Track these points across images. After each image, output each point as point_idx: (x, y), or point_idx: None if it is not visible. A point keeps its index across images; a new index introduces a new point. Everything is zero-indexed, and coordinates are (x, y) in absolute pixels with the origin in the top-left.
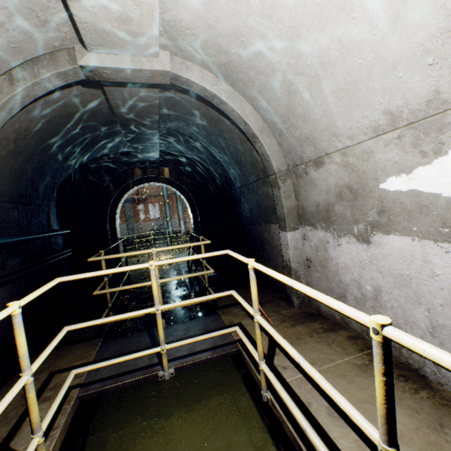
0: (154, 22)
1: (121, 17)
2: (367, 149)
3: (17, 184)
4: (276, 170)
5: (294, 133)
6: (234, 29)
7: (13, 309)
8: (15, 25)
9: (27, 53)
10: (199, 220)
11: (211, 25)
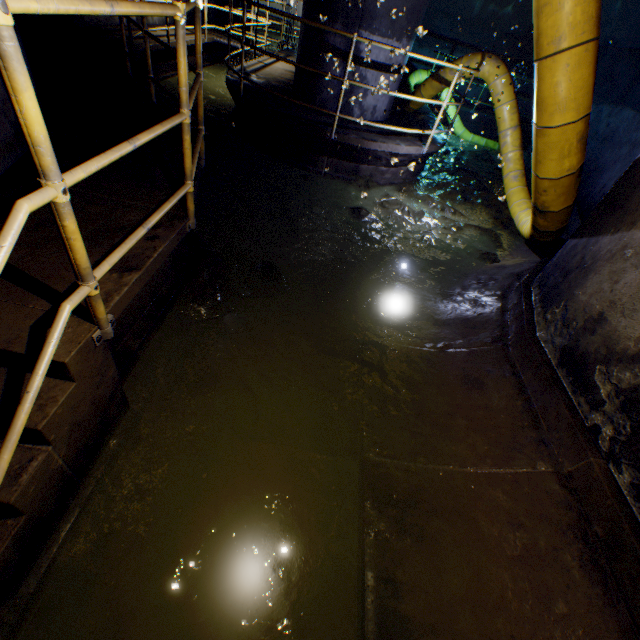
0: None
1: None
2: None
3: None
4: None
5: None
6: None
7: None
8: None
9: None
10: None
11: None
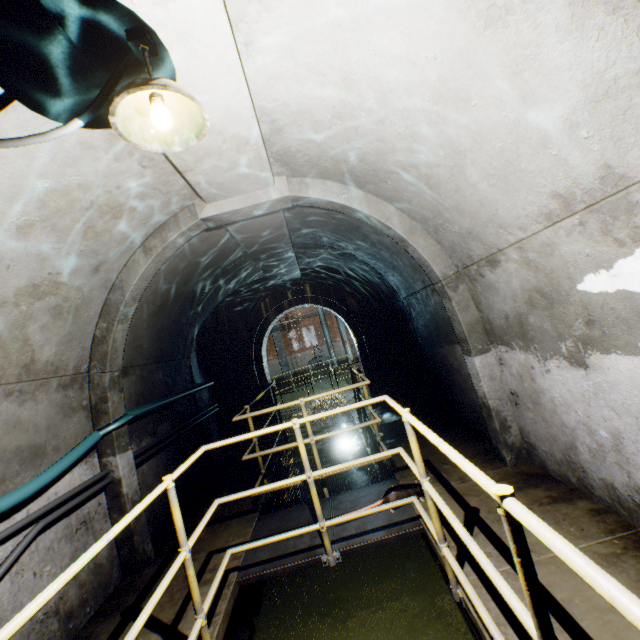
0: (262, 160)
1: (231, 167)
2: (546, 240)
3: (159, 343)
4: (440, 277)
5: (452, 228)
6: (346, 140)
7: (168, 483)
8: (145, 206)
9: (155, 223)
10: (366, 345)
11: (320, 143)
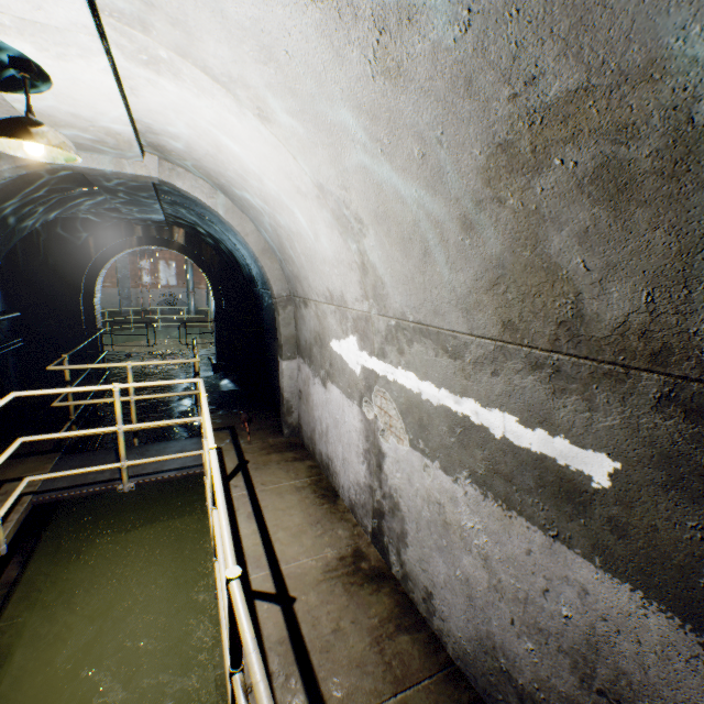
0: (134, 146)
1: (95, 140)
2: (325, 310)
3: None
4: (277, 296)
5: (289, 267)
6: (218, 170)
7: None
8: None
9: None
10: (224, 310)
11: (196, 159)
